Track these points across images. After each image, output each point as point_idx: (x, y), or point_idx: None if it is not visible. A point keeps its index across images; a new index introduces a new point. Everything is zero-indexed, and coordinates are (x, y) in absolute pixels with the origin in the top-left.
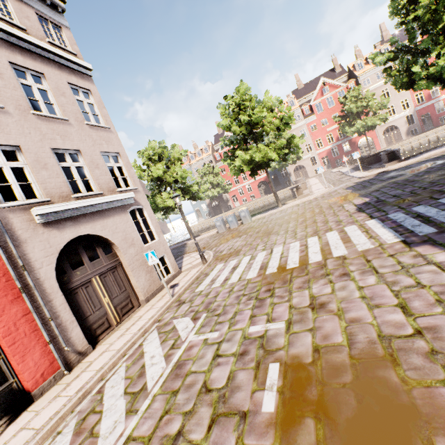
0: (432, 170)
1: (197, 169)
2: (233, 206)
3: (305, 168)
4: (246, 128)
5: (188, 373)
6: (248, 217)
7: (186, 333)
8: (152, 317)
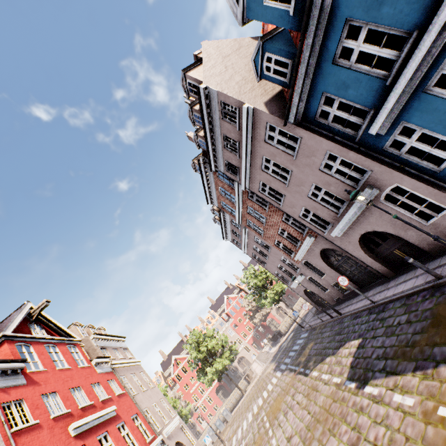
0: (290, 339)
1: None
2: (201, 430)
3: (245, 357)
4: (206, 353)
5: (249, 441)
6: (229, 413)
7: None
8: None
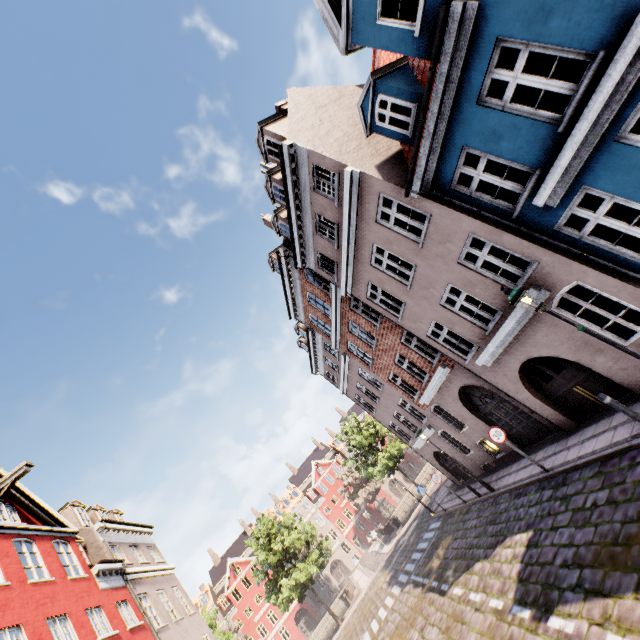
0: (413, 531)
1: None
2: None
3: (341, 561)
4: (281, 554)
5: None
6: None
7: None
8: None
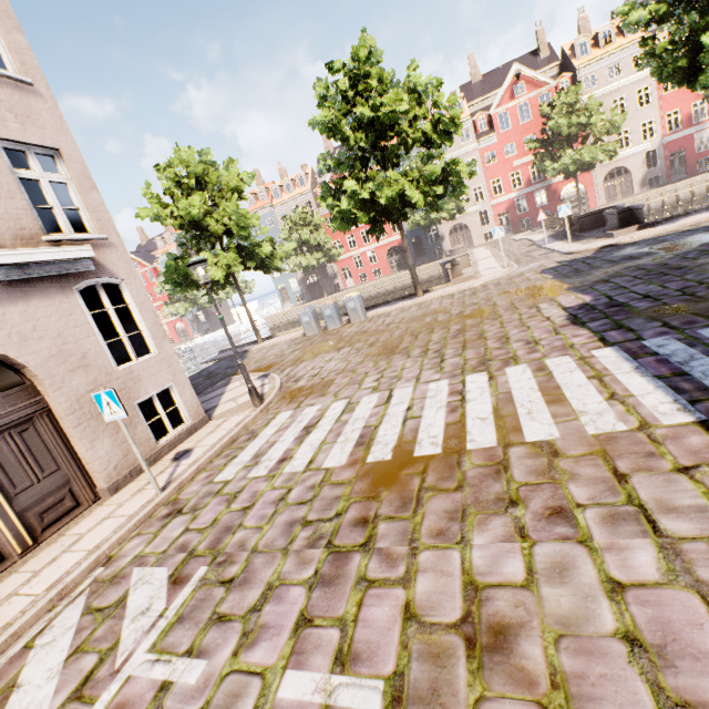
0: None
1: (284, 215)
2: (343, 287)
3: (469, 230)
4: (367, 136)
5: None
6: (361, 311)
7: (135, 636)
8: (97, 548)
